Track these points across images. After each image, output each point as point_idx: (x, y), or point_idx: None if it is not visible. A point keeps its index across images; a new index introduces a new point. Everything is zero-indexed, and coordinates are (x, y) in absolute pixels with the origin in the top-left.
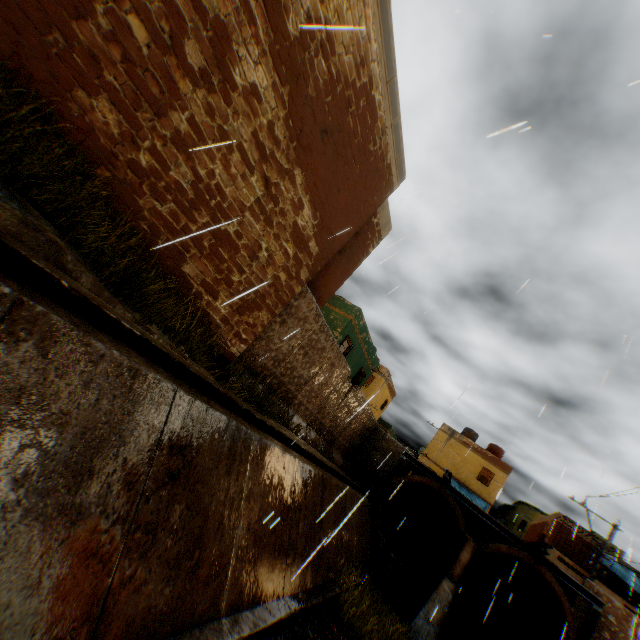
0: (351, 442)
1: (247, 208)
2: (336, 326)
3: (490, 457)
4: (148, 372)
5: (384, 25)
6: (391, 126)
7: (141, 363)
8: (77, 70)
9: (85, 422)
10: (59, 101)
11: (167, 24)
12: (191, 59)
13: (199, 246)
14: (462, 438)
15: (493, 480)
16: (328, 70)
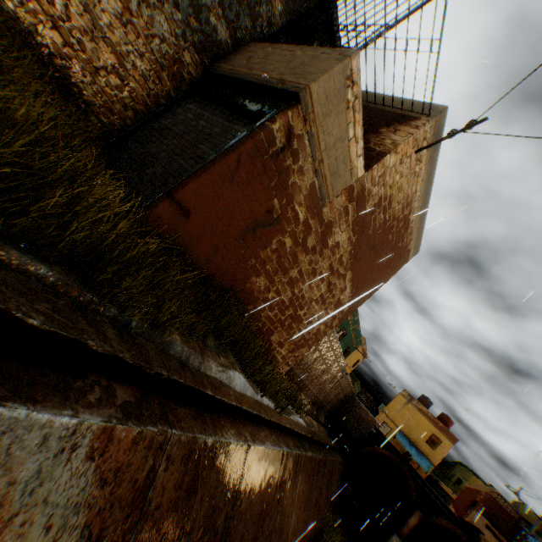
0: (333, 406)
1: (314, 300)
2: None
3: (440, 426)
4: (277, 449)
5: (428, 180)
6: (417, 228)
7: (274, 443)
8: (255, 269)
9: (261, 491)
10: (243, 284)
11: (303, 233)
12: (309, 243)
13: (282, 325)
14: (418, 405)
15: (439, 445)
16: (384, 217)
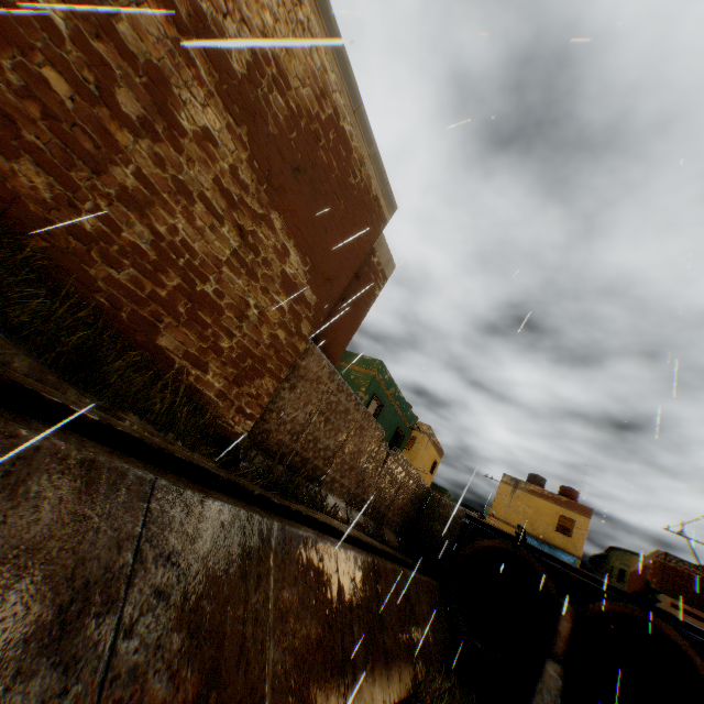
0: (403, 516)
1: (223, 263)
2: (359, 386)
3: (564, 502)
4: (110, 462)
5: (338, 54)
6: (369, 156)
7: (100, 453)
8: None
9: (17, 540)
10: None
11: (92, 73)
12: (127, 108)
13: (174, 313)
14: (528, 486)
15: (574, 528)
16: (286, 105)
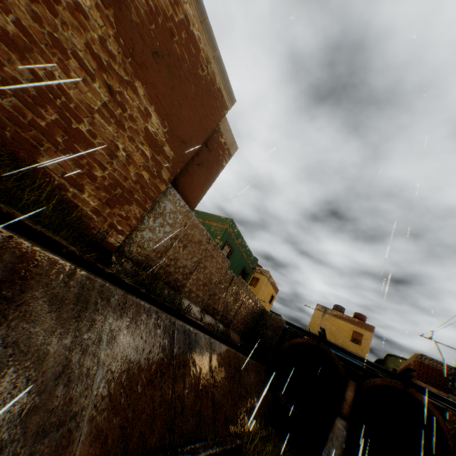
0: (245, 324)
1: (96, 111)
2: (216, 235)
3: (356, 322)
4: None
5: None
6: (213, 58)
7: None
8: None
9: None
10: None
11: None
12: None
13: (53, 141)
14: (333, 312)
15: (363, 339)
16: (146, 3)
